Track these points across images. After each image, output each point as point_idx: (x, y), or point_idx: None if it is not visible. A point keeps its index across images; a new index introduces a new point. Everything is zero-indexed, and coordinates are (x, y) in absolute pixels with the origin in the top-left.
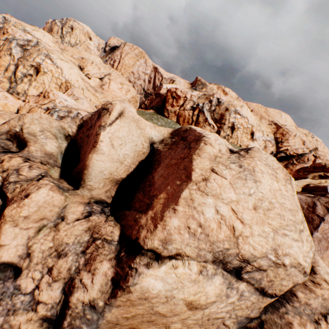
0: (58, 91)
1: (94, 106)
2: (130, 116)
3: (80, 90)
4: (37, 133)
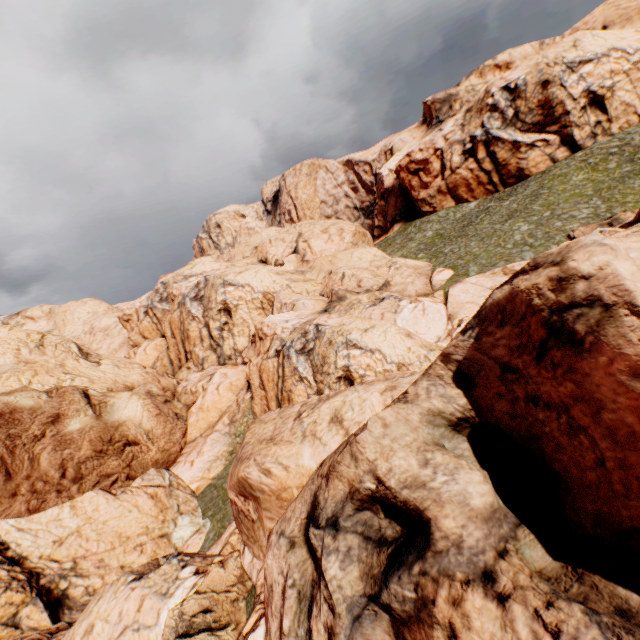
0: (264, 316)
1: (318, 296)
2: None
3: (286, 291)
4: (419, 474)
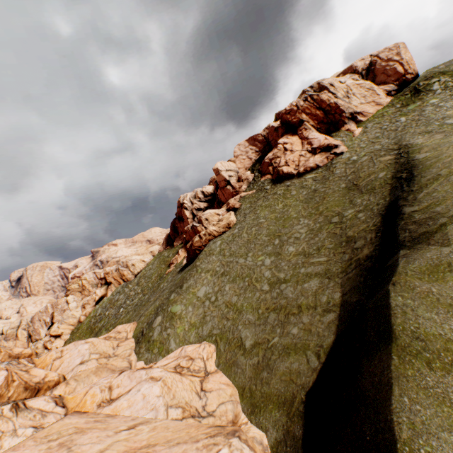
0: None
1: None
2: (7, 325)
3: None
4: None
